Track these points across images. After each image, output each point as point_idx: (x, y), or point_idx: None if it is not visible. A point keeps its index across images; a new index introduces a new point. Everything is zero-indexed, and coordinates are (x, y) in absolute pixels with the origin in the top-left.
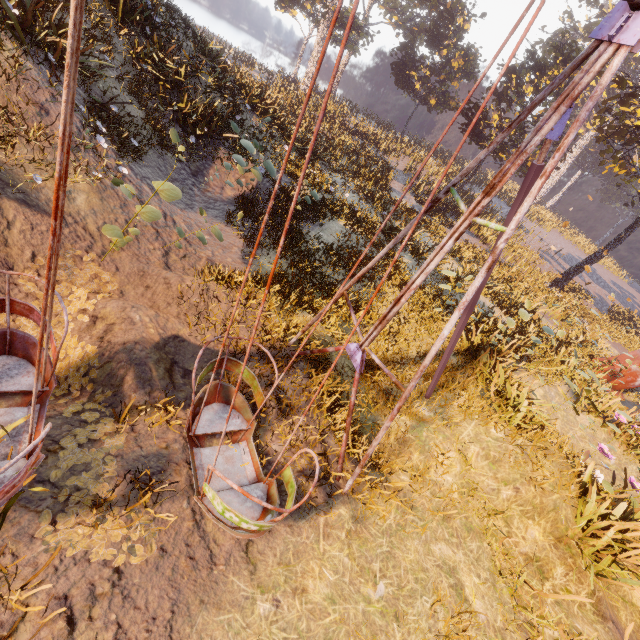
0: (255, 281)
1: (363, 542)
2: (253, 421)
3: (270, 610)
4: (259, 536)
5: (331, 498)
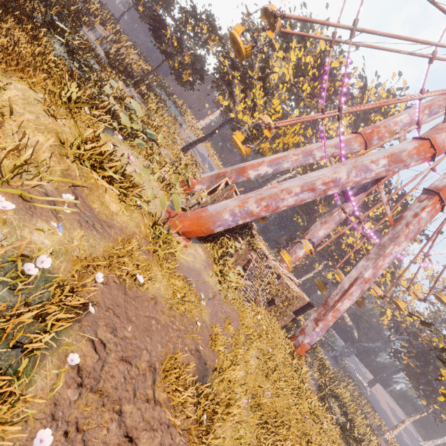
0: None
1: None
2: None
3: None
4: None
5: None
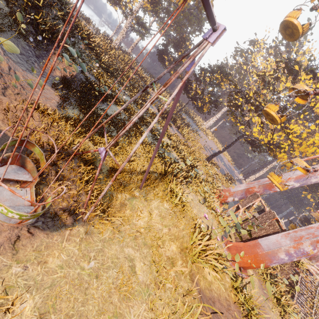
0: (60, 116)
1: (88, 243)
2: (37, 178)
3: (20, 271)
4: (20, 225)
5: (76, 222)
